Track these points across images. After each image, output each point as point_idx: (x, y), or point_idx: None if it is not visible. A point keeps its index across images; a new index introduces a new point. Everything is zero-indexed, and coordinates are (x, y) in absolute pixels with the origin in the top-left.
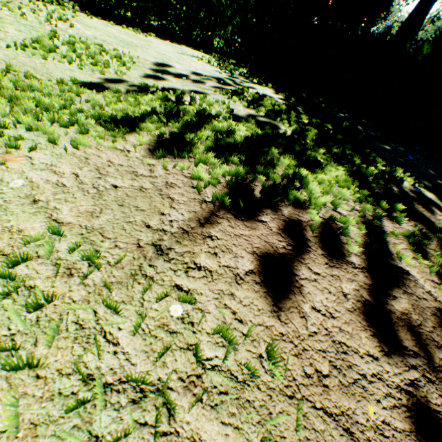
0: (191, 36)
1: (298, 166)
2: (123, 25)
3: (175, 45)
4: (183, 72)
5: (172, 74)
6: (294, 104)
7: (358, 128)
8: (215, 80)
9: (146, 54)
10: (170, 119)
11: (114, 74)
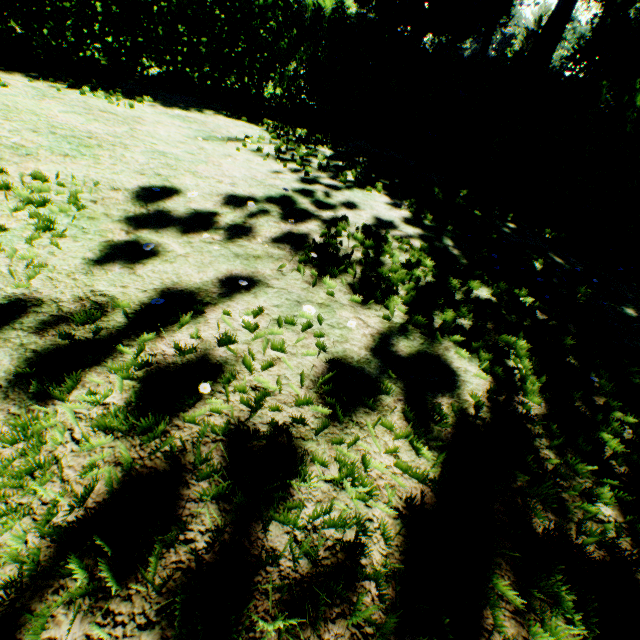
0: (223, 89)
1: (588, 637)
2: (85, 88)
3: (191, 116)
4: (204, 205)
5: (177, 219)
6: (434, 228)
7: (555, 260)
8: (275, 208)
9: (121, 163)
10: (138, 563)
11: (5, 279)
